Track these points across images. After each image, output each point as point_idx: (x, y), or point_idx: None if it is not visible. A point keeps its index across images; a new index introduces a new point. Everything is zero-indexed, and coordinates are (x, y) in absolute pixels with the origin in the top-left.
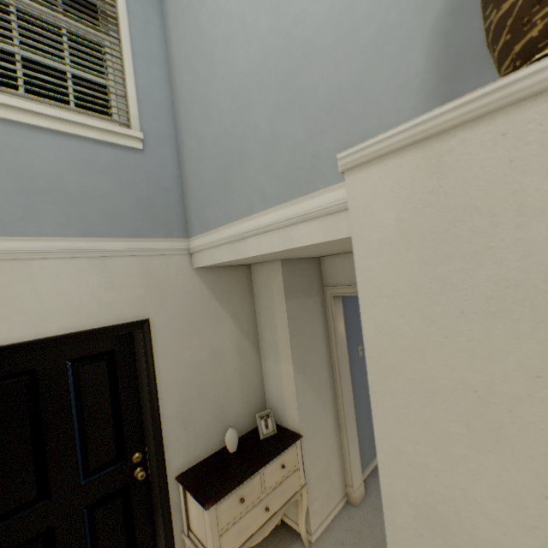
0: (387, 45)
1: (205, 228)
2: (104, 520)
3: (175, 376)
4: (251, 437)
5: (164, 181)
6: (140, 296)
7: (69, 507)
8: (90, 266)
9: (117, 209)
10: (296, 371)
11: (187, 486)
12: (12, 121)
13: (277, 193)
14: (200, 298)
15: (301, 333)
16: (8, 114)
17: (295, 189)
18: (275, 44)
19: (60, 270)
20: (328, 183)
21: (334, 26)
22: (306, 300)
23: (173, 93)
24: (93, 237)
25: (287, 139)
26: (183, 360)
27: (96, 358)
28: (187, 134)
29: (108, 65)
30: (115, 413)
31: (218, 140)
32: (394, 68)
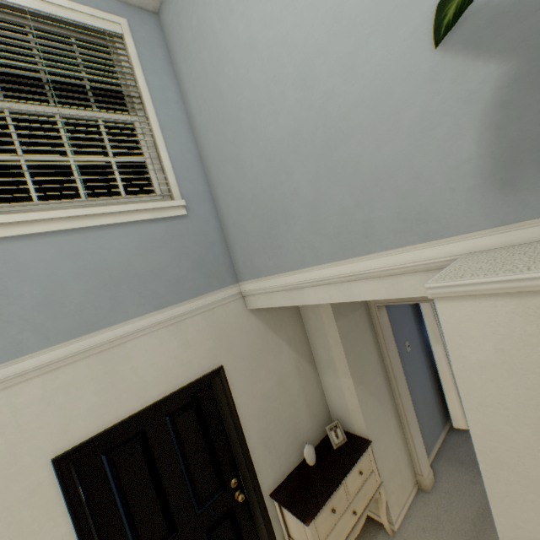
0: (433, 129)
1: (255, 275)
2: (219, 539)
3: (252, 409)
4: (324, 447)
5: (209, 237)
6: (211, 347)
7: (192, 534)
8: (168, 334)
9: (178, 276)
10: (356, 383)
11: (283, 504)
12: (84, 227)
13: (330, 251)
14: (258, 334)
15: (354, 347)
16: (81, 223)
17: (349, 250)
18: (307, 116)
19: (147, 344)
20: (384, 248)
21: (371, 106)
22: (353, 315)
23: (200, 151)
24: (165, 307)
25: (333, 205)
26: (255, 393)
27: (186, 407)
28: (222, 190)
29: (143, 145)
30: (209, 450)
31: (257, 198)
32: (443, 150)
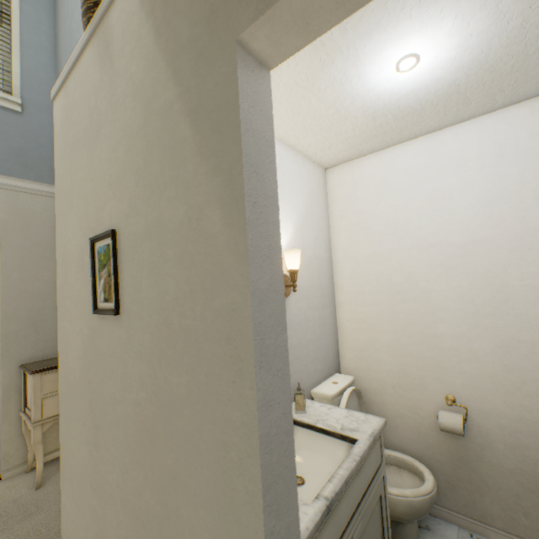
0: None
1: None
2: None
3: (31, 287)
4: None
5: (40, 140)
6: (4, 220)
7: None
8: None
9: None
10: None
11: (25, 367)
12: None
13: None
14: None
15: None
16: None
17: None
18: None
19: None
20: None
21: None
22: None
23: (58, 77)
24: None
25: None
26: (41, 277)
27: None
28: None
29: None
30: None
31: None
32: None
